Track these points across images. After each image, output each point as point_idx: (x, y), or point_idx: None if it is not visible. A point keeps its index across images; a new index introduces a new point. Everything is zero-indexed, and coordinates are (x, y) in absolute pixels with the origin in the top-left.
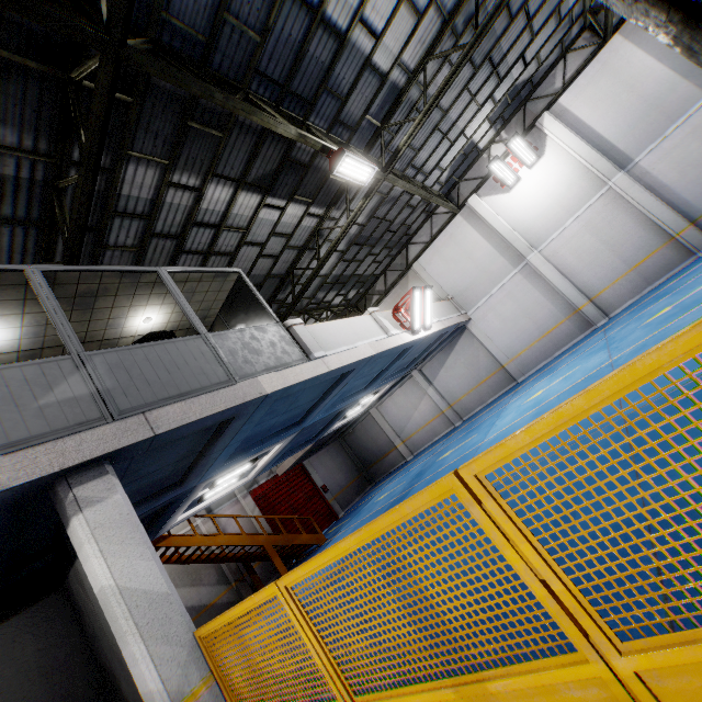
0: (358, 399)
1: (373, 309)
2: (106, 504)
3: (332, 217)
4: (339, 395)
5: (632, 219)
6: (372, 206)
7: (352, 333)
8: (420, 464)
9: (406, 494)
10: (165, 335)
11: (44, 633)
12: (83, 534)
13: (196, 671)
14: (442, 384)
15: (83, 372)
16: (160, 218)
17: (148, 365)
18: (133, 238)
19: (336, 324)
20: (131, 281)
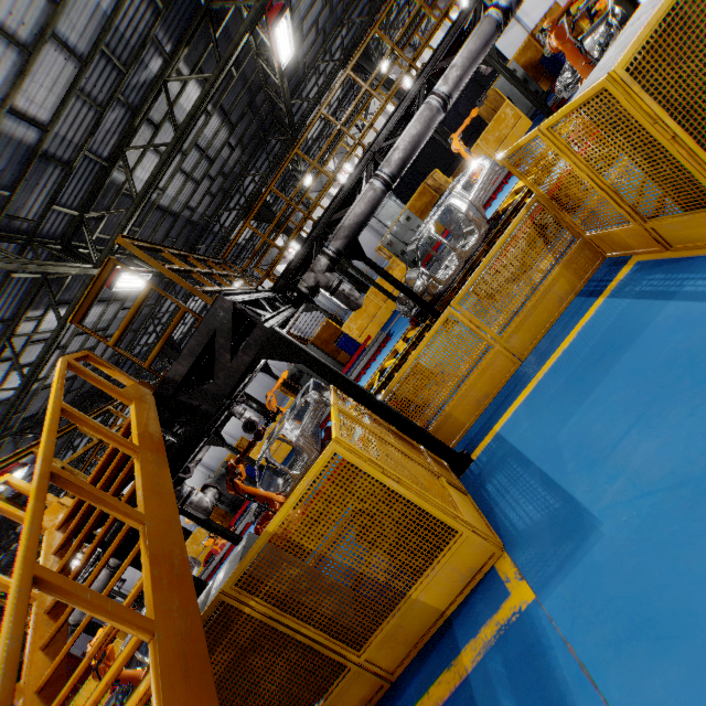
0: None
1: None
2: None
3: None
4: None
5: (201, 475)
6: None
7: None
8: None
9: None
10: None
11: None
12: None
13: None
14: None
15: None
16: None
17: None
18: None
19: None
20: None
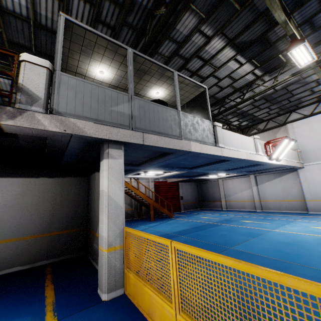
0: (219, 173)
1: (256, 137)
2: (116, 161)
3: (263, 79)
4: (214, 167)
5: None
6: (289, 82)
7: (240, 143)
8: (229, 216)
9: (218, 225)
10: (163, 103)
11: (78, 188)
12: (105, 167)
13: (119, 241)
14: (263, 189)
15: (130, 104)
16: (184, 47)
17: (153, 113)
18: (168, 52)
19: (235, 135)
20: (161, 72)
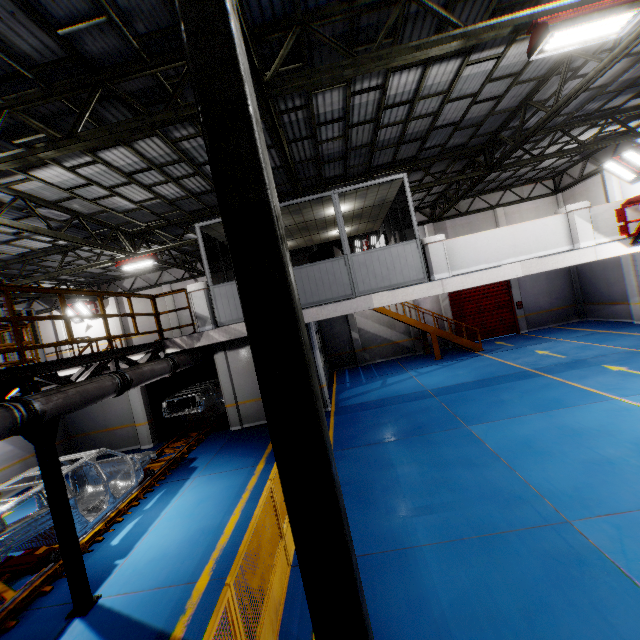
0: None
1: (574, 208)
2: None
3: None
4: None
5: None
6: None
7: (508, 247)
8: (605, 349)
9: (531, 376)
10: (325, 251)
11: None
12: None
13: None
14: None
15: None
16: (354, 115)
17: (307, 280)
18: (338, 132)
19: (491, 234)
20: (317, 201)
